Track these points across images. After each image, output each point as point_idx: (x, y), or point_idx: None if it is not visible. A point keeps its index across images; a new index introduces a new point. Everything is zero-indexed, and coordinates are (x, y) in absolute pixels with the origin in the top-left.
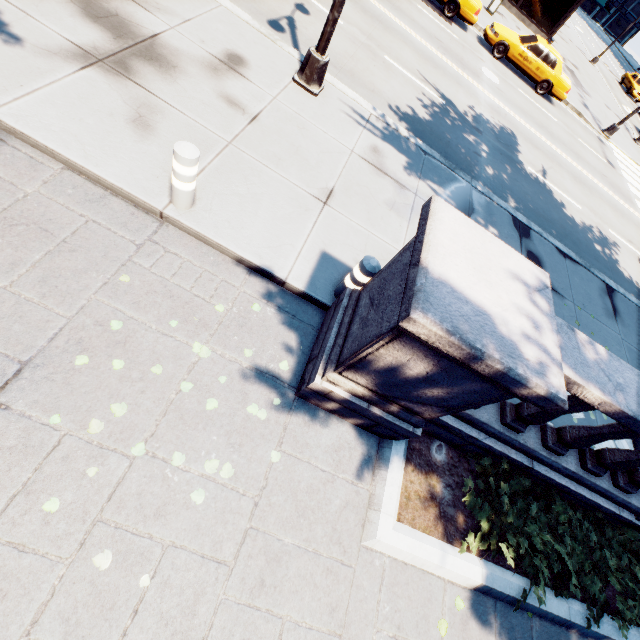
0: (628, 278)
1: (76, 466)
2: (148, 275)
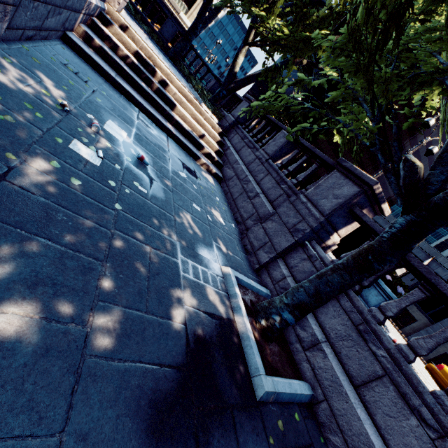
0: None
1: None
2: None
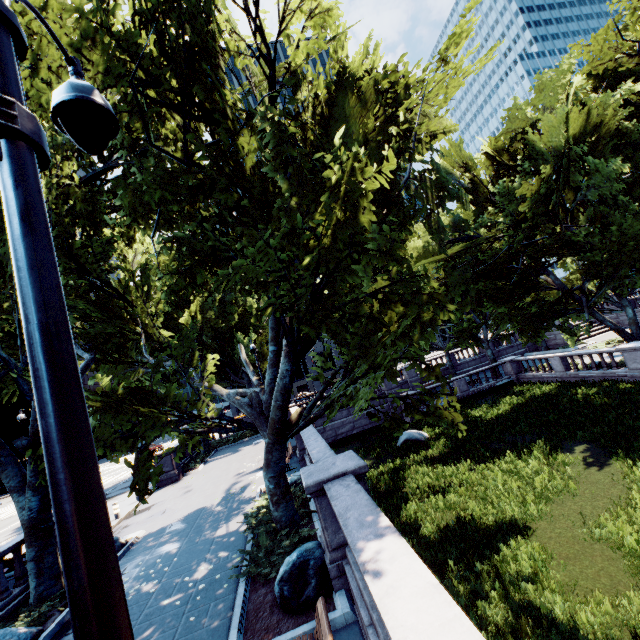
0: (113, 485)
1: (194, 480)
2: (160, 494)
